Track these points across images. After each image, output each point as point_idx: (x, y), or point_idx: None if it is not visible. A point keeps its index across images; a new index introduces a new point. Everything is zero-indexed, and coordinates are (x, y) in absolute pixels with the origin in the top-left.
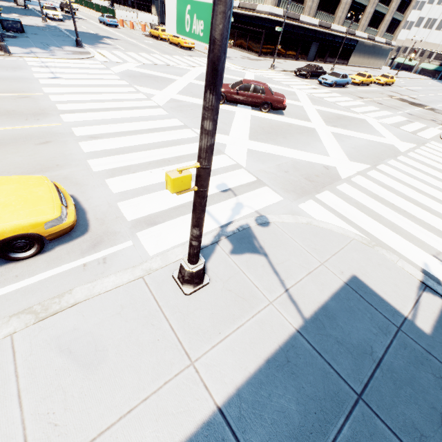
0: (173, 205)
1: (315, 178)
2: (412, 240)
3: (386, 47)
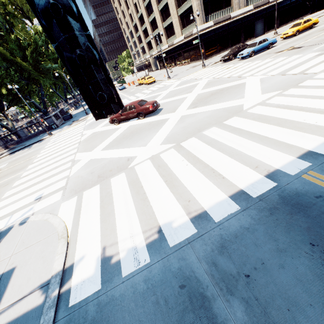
0: (3, 214)
1: (106, 173)
2: (107, 229)
3: None
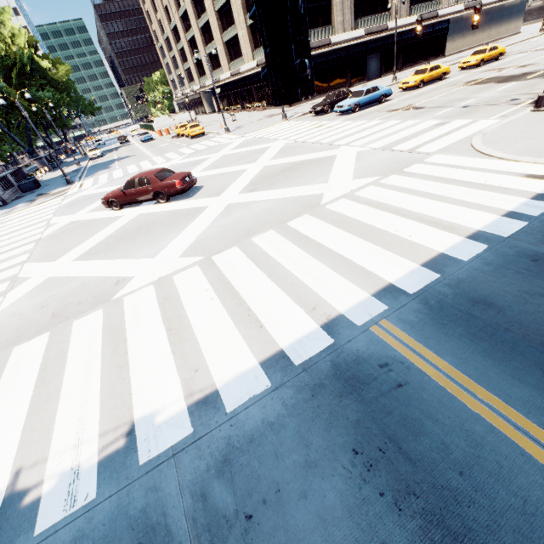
0: None
1: (69, 309)
2: (35, 429)
3: (513, 2)
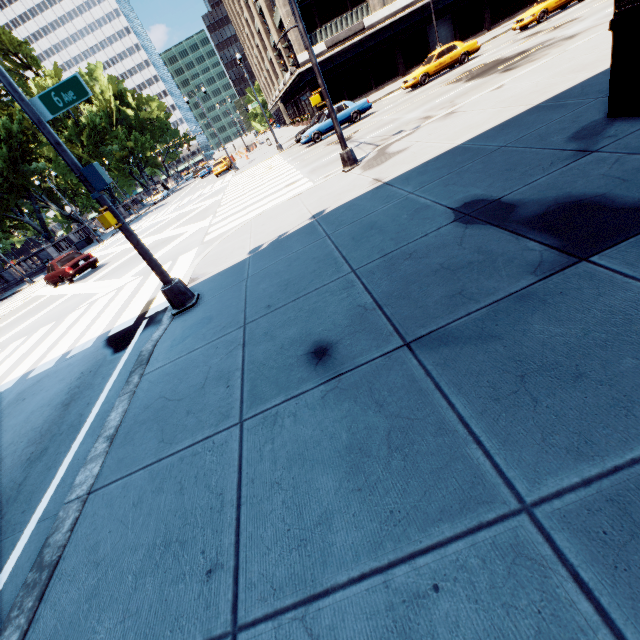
0: None
1: None
2: None
3: None
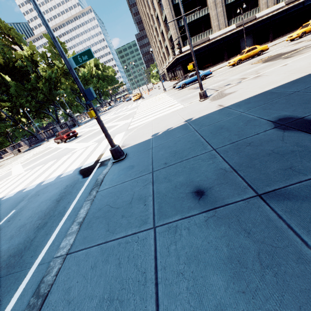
0: None
1: None
2: None
3: None
